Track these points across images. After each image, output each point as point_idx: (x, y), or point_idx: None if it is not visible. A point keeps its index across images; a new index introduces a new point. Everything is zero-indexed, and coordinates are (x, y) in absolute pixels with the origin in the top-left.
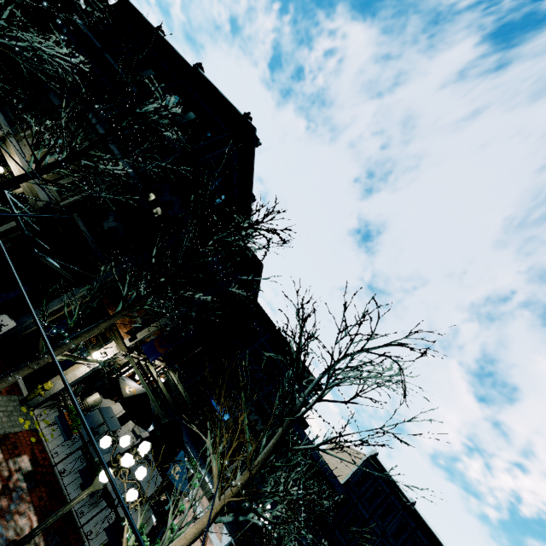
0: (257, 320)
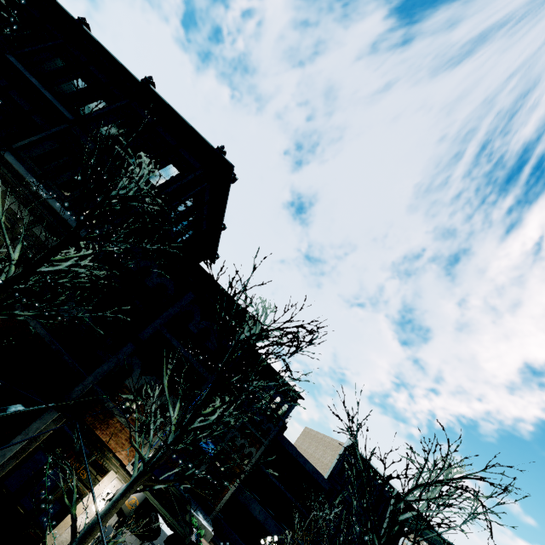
0: None
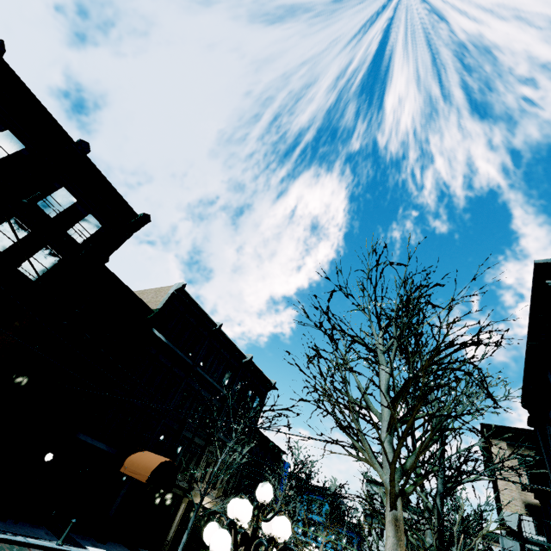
0: None
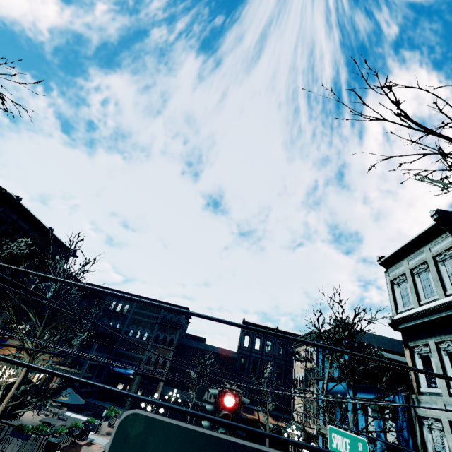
0: (122, 301)
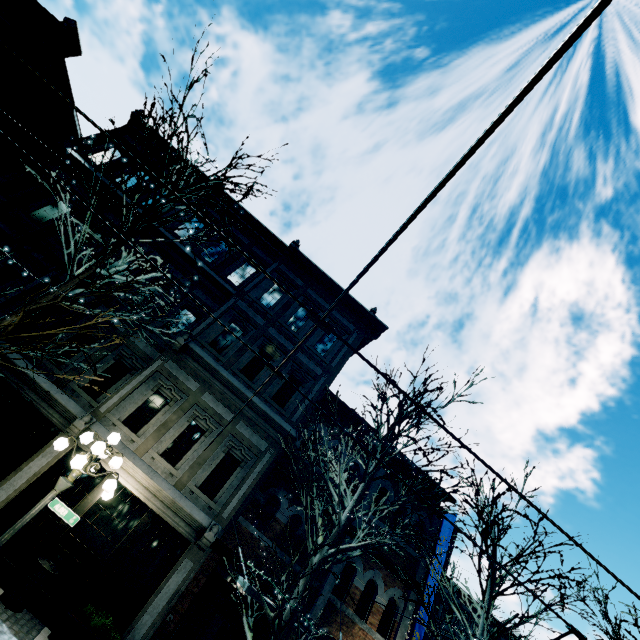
0: None
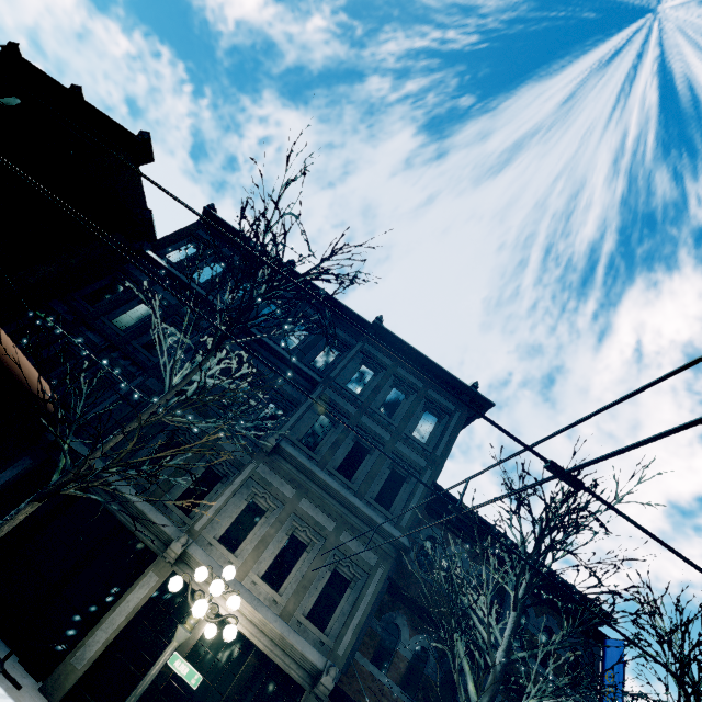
0: None
